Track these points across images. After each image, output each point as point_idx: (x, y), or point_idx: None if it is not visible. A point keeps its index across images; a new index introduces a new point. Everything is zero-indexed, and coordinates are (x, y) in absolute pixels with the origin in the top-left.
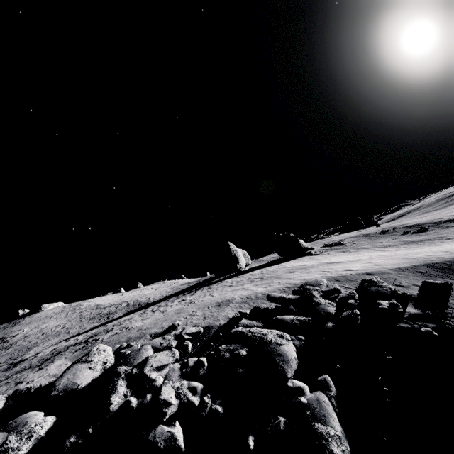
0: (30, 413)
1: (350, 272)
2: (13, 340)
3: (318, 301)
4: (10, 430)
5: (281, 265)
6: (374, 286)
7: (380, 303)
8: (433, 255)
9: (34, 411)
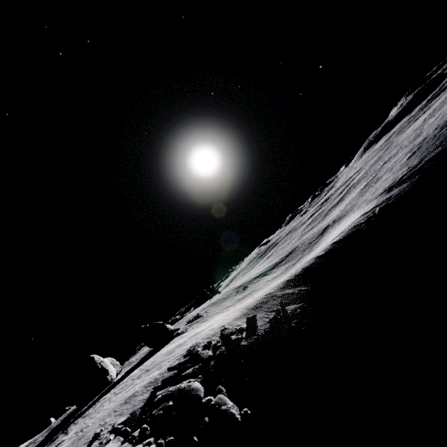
0: None
1: (213, 330)
2: None
3: (202, 353)
4: None
5: (156, 355)
6: (227, 330)
7: (232, 338)
8: (249, 303)
9: None
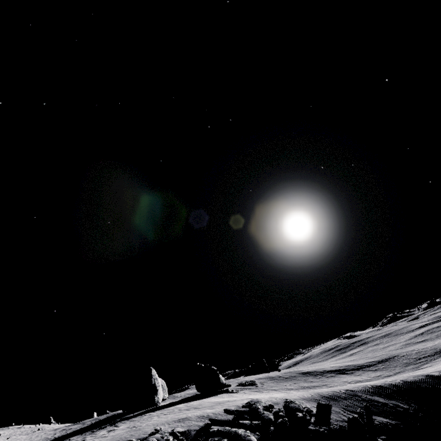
0: None
1: (274, 398)
2: None
3: (262, 412)
4: None
5: (203, 400)
6: (292, 403)
7: (298, 414)
8: (321, 390)
9: None
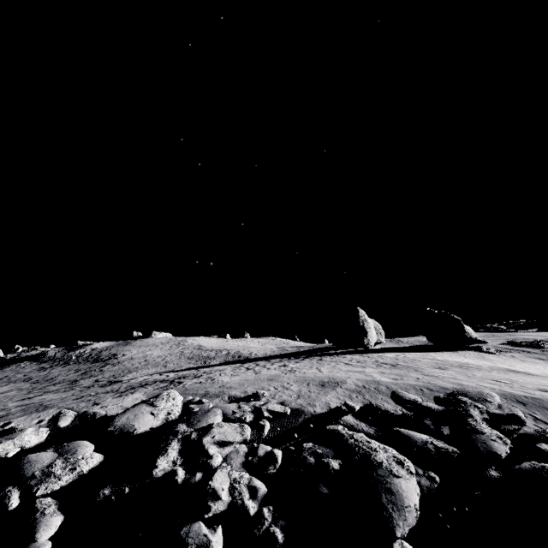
0: (83, 442)
1: None
2: (121, 358)
3: (476, 427)
4: (61, 453)
5: (428, 355)
6: None
7: None
8: None
9: (89, 440)
